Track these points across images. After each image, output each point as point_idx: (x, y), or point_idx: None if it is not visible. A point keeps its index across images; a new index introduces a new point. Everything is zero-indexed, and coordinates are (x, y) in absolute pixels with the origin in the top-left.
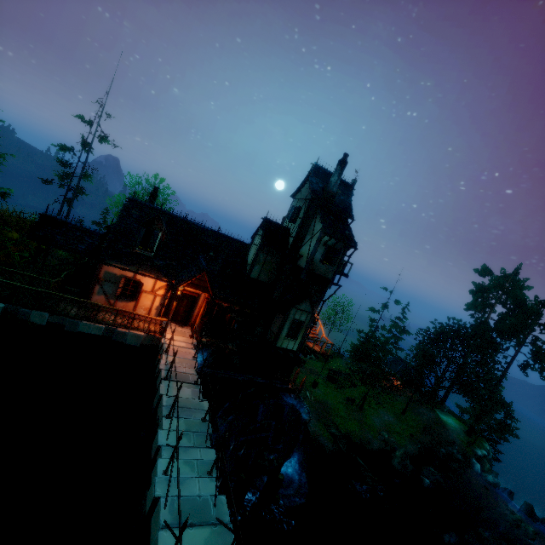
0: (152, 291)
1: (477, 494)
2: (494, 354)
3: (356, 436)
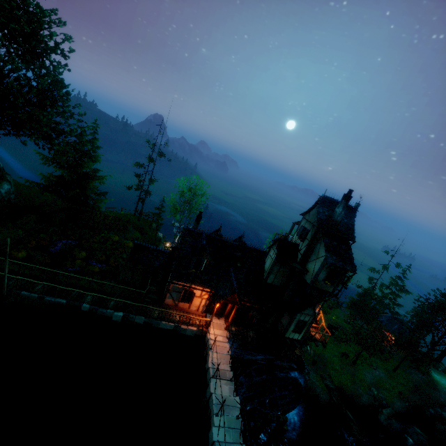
0: (200, 296)
1: None
2: None
3: (347, 389)
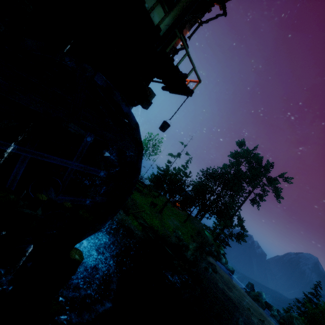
0: None
1: (226, 279)
2: (240, 191)
3: (159, 230)
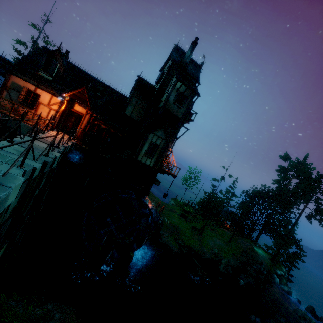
0: (48, 105)
1: (276, 297)
2: (290, 208)
3: (195, 248)
